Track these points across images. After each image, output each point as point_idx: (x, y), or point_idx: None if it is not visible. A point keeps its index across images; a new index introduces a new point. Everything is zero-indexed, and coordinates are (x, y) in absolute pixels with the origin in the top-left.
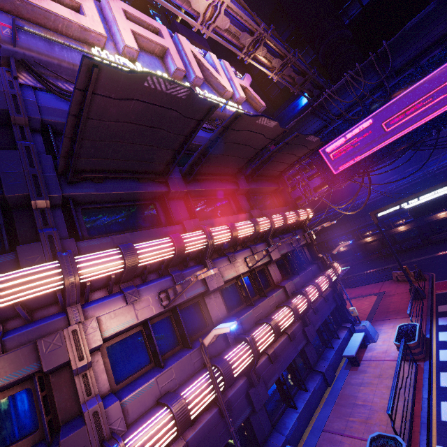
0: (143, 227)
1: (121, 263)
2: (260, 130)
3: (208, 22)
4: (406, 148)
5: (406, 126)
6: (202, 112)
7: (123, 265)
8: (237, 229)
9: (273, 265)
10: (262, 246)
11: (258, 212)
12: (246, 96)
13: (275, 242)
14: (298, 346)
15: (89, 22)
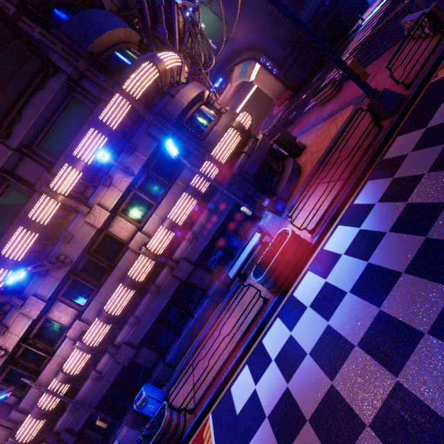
0: None
1: None
2: None
3: None
4: None
5: None
6: None
7: None
8: (4, 259)
9: (115, 221)
10: (77, 221)
11: (47, 178)
12: None
13: (97, 196)
14: (169, 293)
15: None
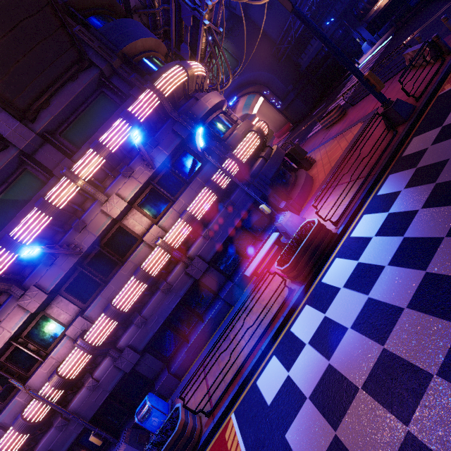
0: None
1: None
2: None
3: None
4: None
5: None
6: None
7: None
8: (12, 241)
9: (131, 214)
10: (93, 210)
11: (67, 164)
12: None
13: (115, 186)
14: (180, 292)
15: None
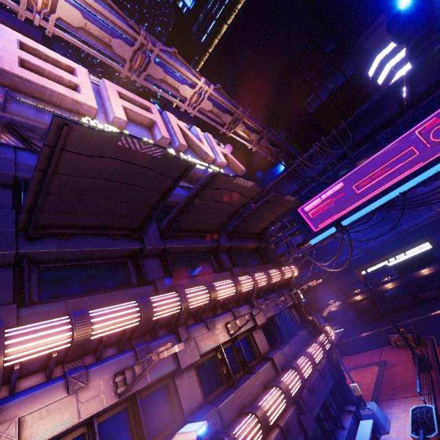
0: (109, 288)
1: (69, 336)
2: (238, 189)
3: (194, 105)
4: (378, 208)
5: (374, 188)
6: (179, 171)
7: (71, 338)
8: (216, 289)
9: (259, 330)
10: (245, 308)
11: (241, 270)
12: (228, 161)
13: (260, 303)
14: None
15: (82, 98)
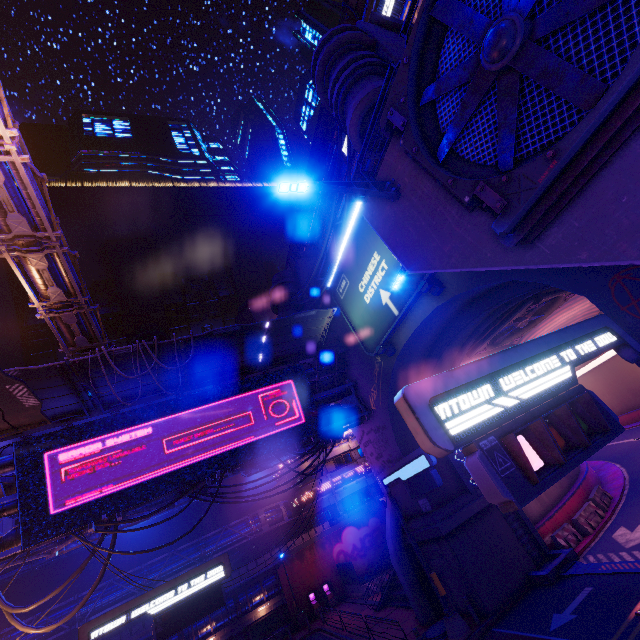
0: None
1: None
2: None
3: None
4: (184, 491)
5: (191, 453)
6: None
7: None
8: None
9: None
10: None
11: None
12: None
13: None
14: None
15: None
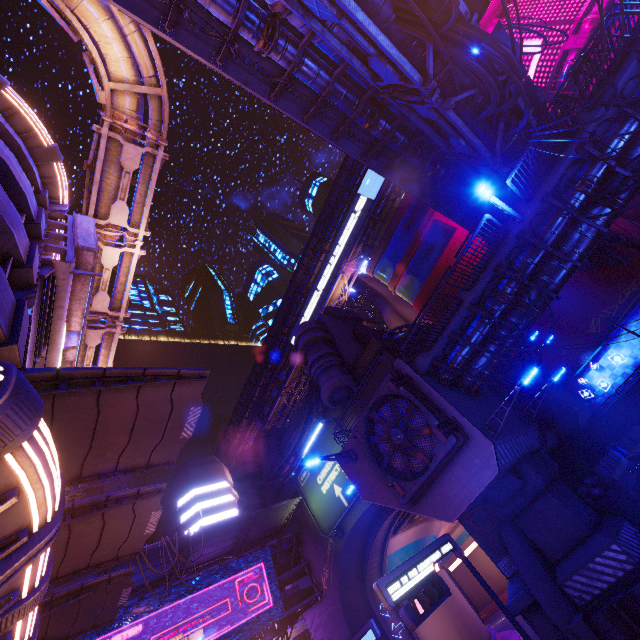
0: None
1: (40, 577)
2: (136, 529)
3: None
4: None
5: None
6: (161, 460)
7: (38, 583)
8: None
9: None
10: None
11: None
12: None
13: None
14: None
15: None
